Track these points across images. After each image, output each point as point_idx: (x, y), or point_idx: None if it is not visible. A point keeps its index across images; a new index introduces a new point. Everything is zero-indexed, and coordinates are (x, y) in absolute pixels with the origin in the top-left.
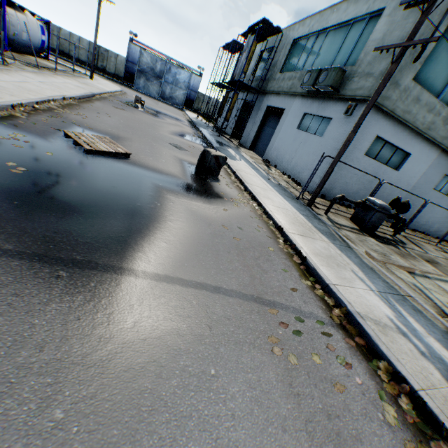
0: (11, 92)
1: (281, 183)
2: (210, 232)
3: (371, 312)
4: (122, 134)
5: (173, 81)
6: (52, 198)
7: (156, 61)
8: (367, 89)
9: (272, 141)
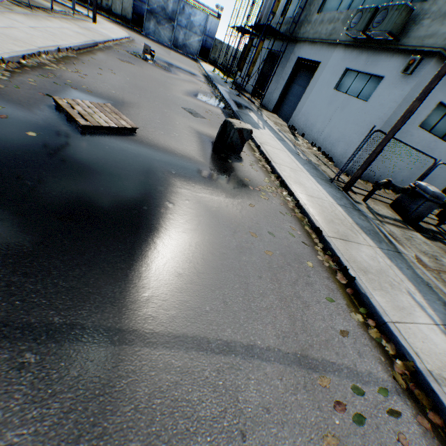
0: None
1: (310, 159)
2: (235, 245)
3: (443, 367)
4: (127, 98)
5: (187, 25)
6: (28, 209)
7: None
8: (441, 38)
9: (301, 103)
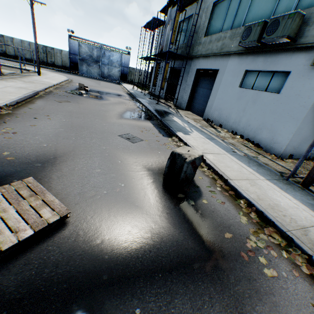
0: None
1: (245, 152)
2: None
3: None
4: (61, 148)
5: (108, 62)
6: None
7: (92, 49)
8: None
9: (210, 101)
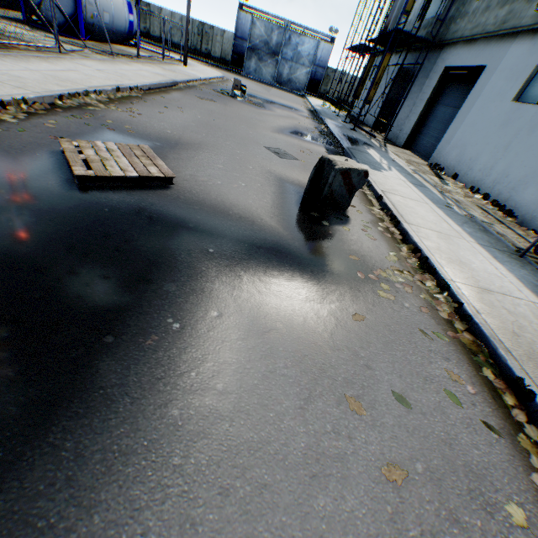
0: (24, 83)
1: (472, 214)
2: (303, 448)
3: None
4: (185, 138)
5: (293, 56)
6: None
7: (272, 30)
8: None
9: (451, 130)
